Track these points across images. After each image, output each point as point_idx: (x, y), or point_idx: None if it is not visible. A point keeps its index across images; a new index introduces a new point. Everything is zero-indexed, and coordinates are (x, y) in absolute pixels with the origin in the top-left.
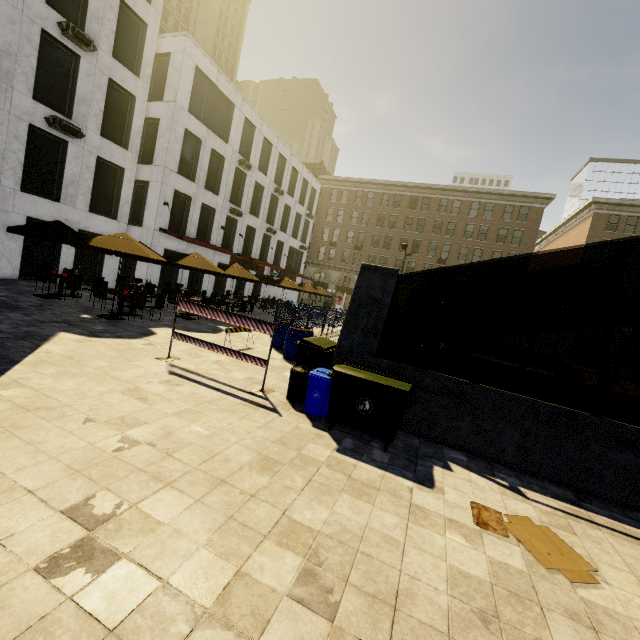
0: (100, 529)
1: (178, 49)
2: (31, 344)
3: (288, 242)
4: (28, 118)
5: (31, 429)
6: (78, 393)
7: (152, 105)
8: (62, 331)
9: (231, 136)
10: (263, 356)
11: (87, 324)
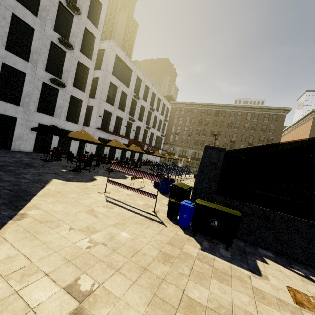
0: (85, 301)
1: (108, 47)
2: (40, 185)
3: (155, 133)
4: (42, 79)
5: (44, 234)
6: (65, 212)
7: (96, 72)
8: (54, 178)
9: (130, 84)
10: (150, 191)
11: (65, 174)
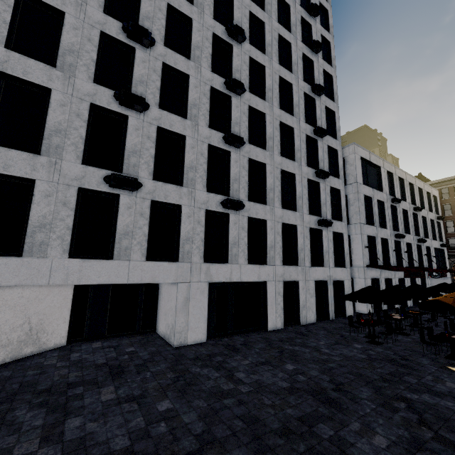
0: None
1: (349, 153)
2: None
3: (431, 245)
4: (308, 225)
5: None
6: None
7: None
8: None
9: (383, 186)
10: None
11: None
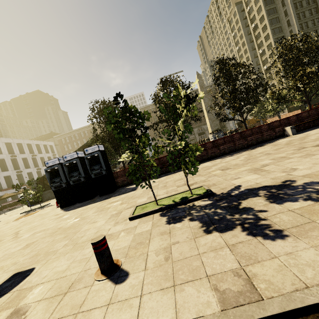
0: None
1: None
2: None
3: None
4: None
5: None
6: None
7: None
8: None
9: (3, 151)
10: None
11: None
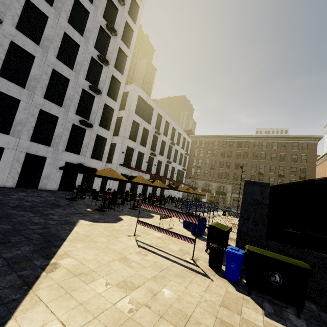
0: None
1: (132, 90)
2: (69, 227)
3: (177, 167)
4: (72, 121)
5: (79, 291)
6: (97, 261)
7: (120, 112)
8: (81, 219)
9: (152, 121)
10: (181, 233)
11: (91, 214)
